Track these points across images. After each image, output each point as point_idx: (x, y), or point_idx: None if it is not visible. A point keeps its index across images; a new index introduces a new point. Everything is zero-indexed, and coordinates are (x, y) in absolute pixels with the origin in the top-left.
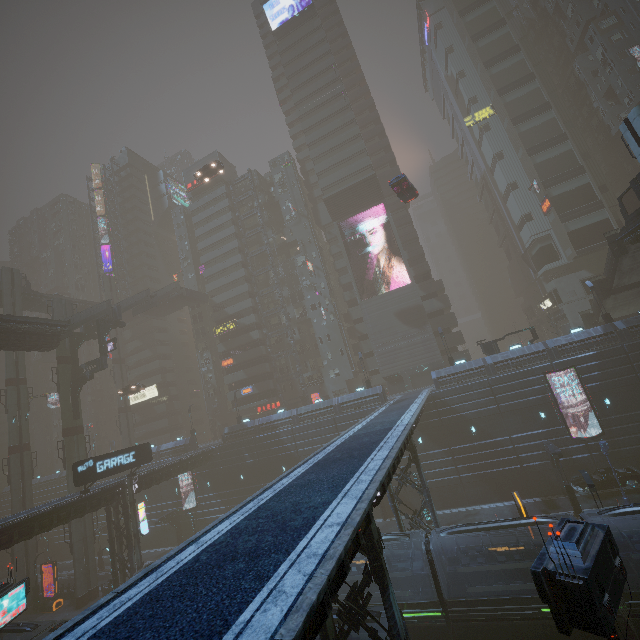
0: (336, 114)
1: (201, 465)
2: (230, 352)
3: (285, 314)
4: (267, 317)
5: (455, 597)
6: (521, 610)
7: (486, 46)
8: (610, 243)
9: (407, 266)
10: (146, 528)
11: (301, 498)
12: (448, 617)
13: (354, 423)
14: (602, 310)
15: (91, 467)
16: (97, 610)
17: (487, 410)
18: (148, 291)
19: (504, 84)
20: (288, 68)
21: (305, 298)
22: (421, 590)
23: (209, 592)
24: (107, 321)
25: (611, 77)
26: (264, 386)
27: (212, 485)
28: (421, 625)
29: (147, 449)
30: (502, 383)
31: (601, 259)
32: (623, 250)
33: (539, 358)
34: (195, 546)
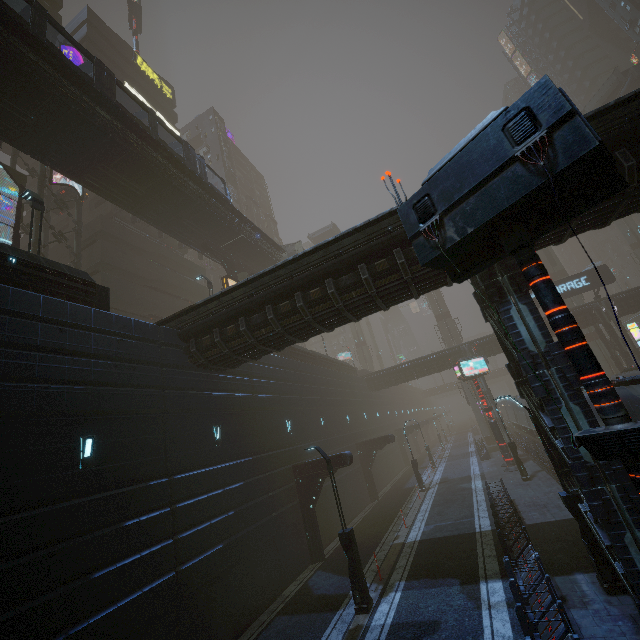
0: None
1: None
2: None
3: None
4: None
5: None
6: None
7: None
8: None
9: None
10: None
11: None
12: None
13: None
14: None
15: None
16: None
17: None
18: None
19: None
20: None
21: None
22: None
23: None
24: None
25: None
26: None
27: None
28: None
29: (603, 271)
30: None
31: None
32: None
33: None
34: None
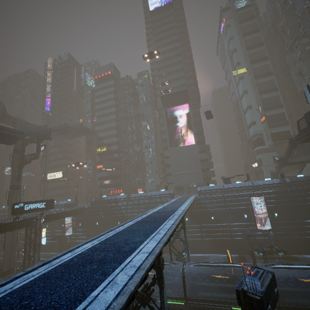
0: (173, 57)
1: (78, 214)
2: (102, 162)
3: (132, 148)
4: (123, 148)
5: (192, 296)
6: (222, 307)
7: (248, 39)
8: (290, 141)
9: (194, 135)
10: (44, 241)
11: (129, 237)
12: (187, 305)
13: (157, 206)
14: (280, 172)
15: (22, 206)
16: (14, 279)
17: (220, 209)
18: (66, 124)
19: (254, 59)
20: (154, 30)
21: (143, 142)
22: (176, 291)
23: (76, 278)
24: (43, 135)
25: (302, 66)
26: (116, 181)
27: (81, 225)
28: (173, 308)
29: (52, 202)
30: (230, 198)
31: (283, 148)
32: (295, 145)
33: (248, 189)
34: (71, 253)
